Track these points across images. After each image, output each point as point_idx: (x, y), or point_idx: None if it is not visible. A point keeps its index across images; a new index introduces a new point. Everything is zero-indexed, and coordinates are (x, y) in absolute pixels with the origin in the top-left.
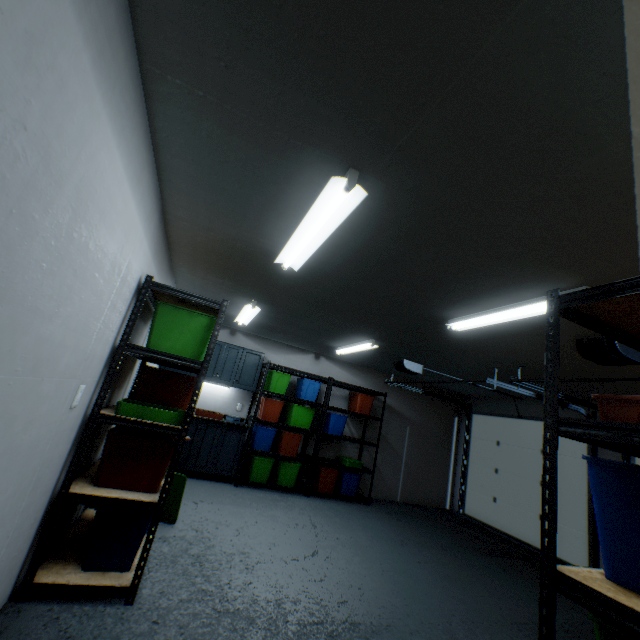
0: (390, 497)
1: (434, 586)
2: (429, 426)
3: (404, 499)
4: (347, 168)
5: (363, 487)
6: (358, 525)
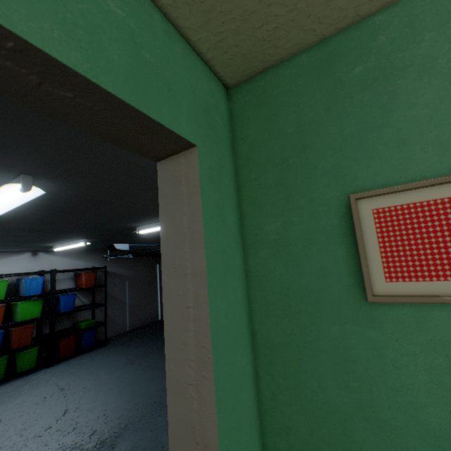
0: (122, 331)
1: (153, 379)
2: (142, 276)
3: (132, 327)
4: (20, 174)
5: (101, 334)
6: (100, 367)
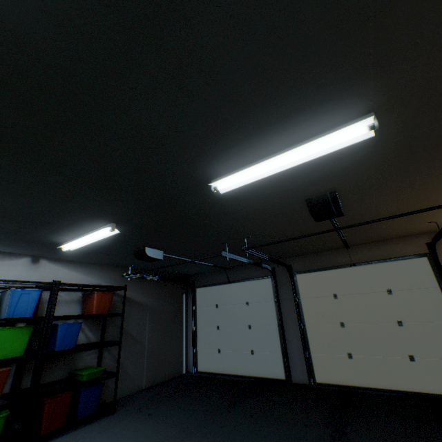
0: (136, 388)
1: None
2: (165, 307)
3: (149, 383)
4: None
5: (106, 393)
6: None
